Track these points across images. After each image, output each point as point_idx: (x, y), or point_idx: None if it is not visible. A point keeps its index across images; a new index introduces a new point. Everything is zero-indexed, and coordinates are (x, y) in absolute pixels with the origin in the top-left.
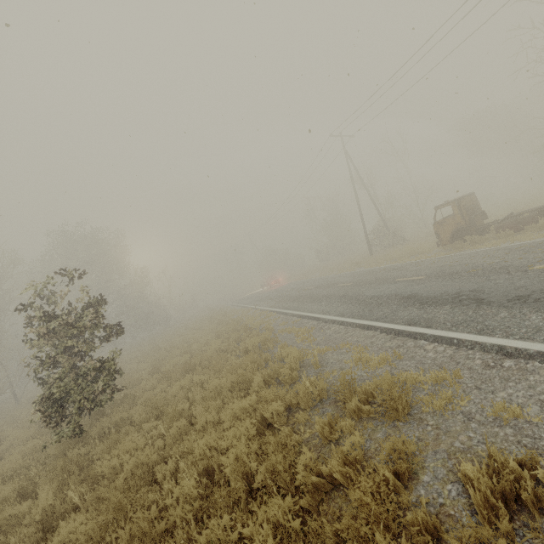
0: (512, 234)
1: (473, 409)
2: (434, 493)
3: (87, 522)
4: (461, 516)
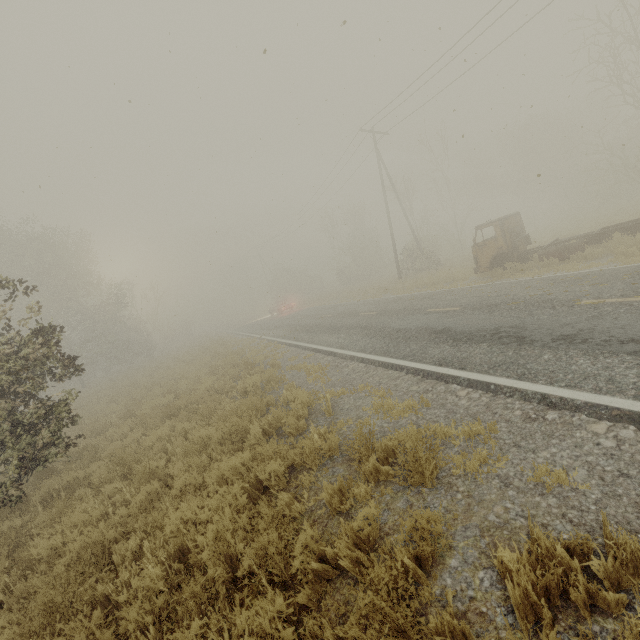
0: (556, 263)
1: (512, 472)
2: (463, 583)
3: (11, 625)
4: (494, 614)
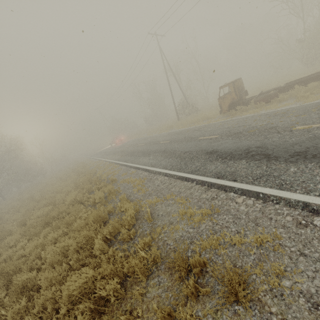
0: (264, 104)
1: (312, 288)
2: None
3: None
4: None
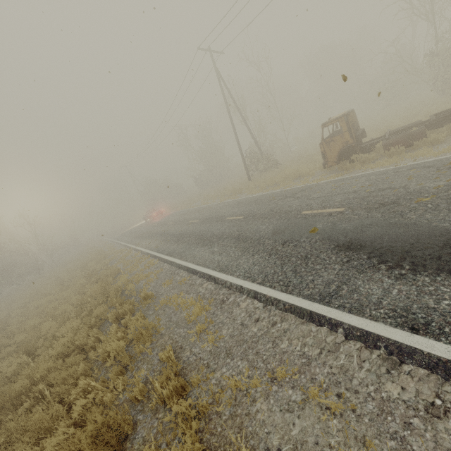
0: (402, 150)
1: None
2: None
3: None
4: None
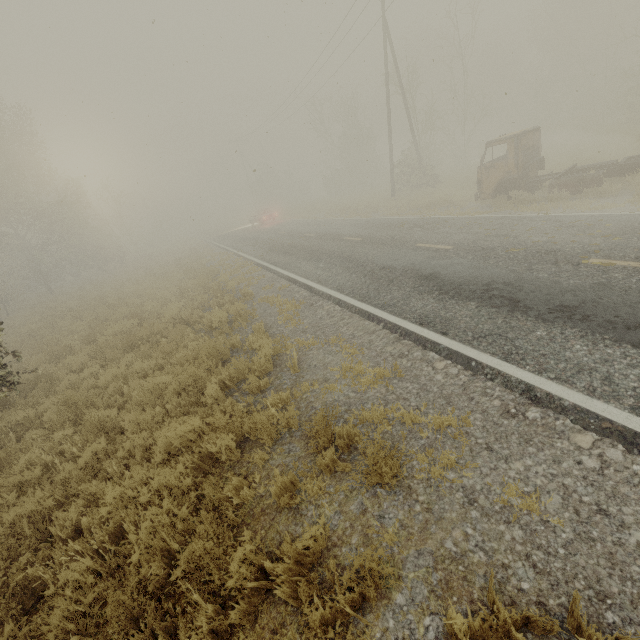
0: (566, 197)
1: (479, 485)
2: (406, 629)
3: None
4: None
